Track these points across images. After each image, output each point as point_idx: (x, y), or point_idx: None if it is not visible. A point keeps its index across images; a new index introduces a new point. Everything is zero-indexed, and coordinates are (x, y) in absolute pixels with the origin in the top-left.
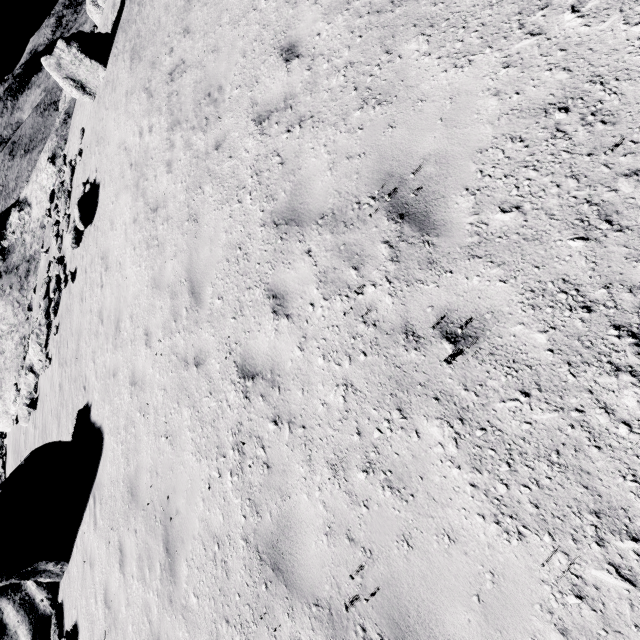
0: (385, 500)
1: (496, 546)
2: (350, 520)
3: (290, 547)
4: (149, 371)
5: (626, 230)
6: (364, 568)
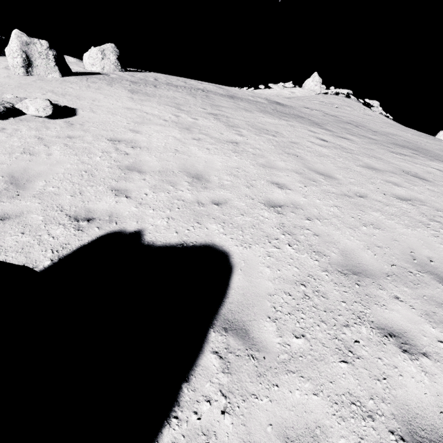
0: None
1: None
2: None
3: None
4: (301, 199)
5: None
6: None
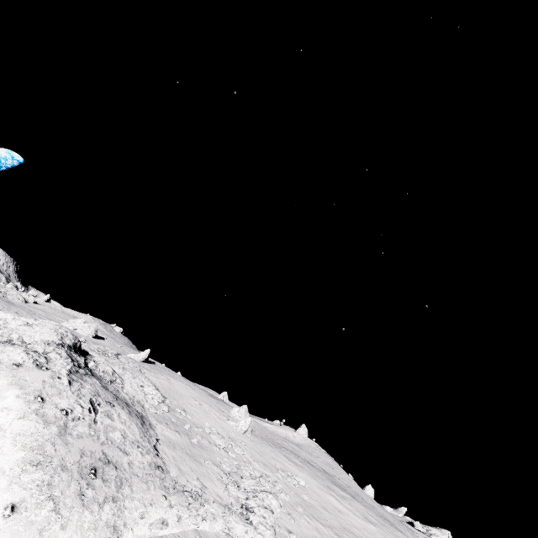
0: None
1: None
2: None
3: None
4: None
5: None
6: None
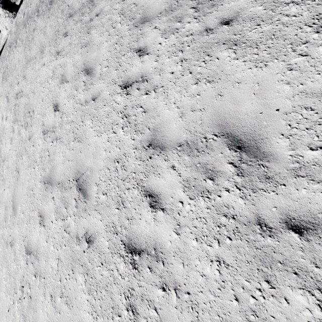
0: (65, 309)
1: None
2: (54, 320)
3: None
4: None
5: (126, 208)
6: None
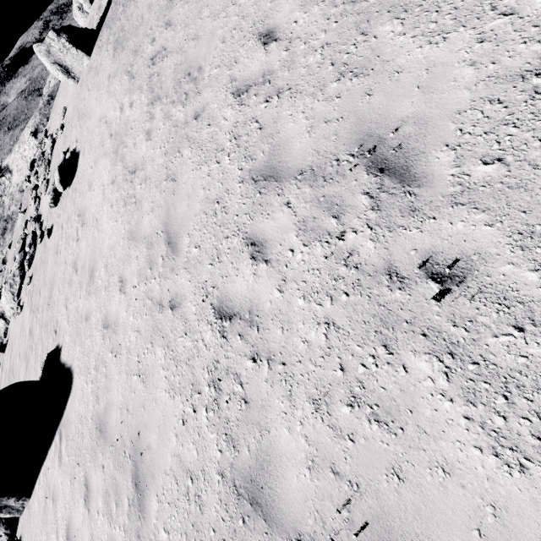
0: (372, 433)
1: (496, 478)
2: (334, 454)
3: (270, 481)
4: (123, 314)
5: None
6: (351, 502)
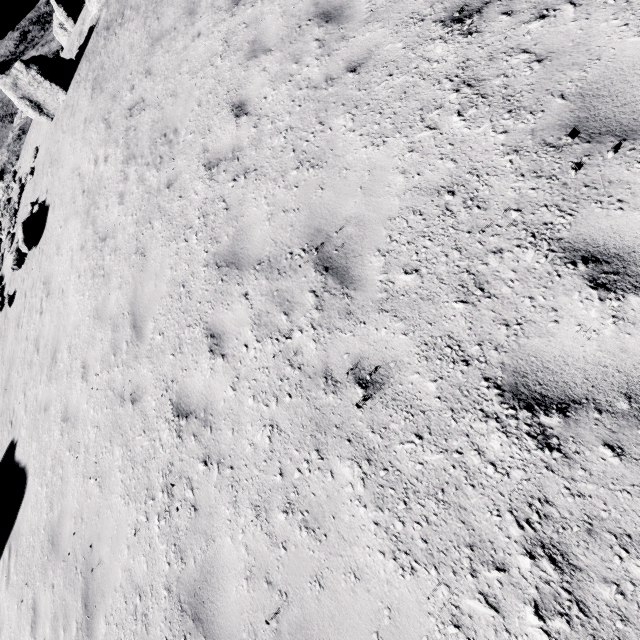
0: (302, 540)
1: (393, 582)
2: (269, 562)
3: (212, 594)
4: (83, 406)
5: (493, 297)
6: (280, 612)
